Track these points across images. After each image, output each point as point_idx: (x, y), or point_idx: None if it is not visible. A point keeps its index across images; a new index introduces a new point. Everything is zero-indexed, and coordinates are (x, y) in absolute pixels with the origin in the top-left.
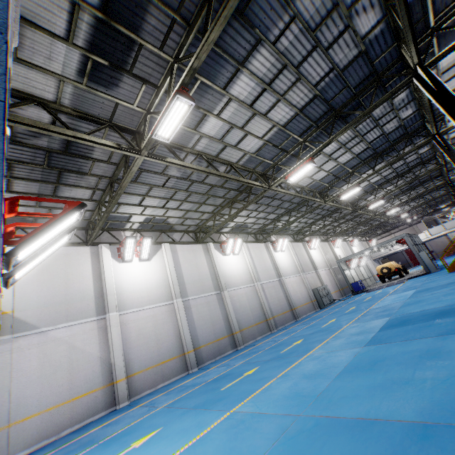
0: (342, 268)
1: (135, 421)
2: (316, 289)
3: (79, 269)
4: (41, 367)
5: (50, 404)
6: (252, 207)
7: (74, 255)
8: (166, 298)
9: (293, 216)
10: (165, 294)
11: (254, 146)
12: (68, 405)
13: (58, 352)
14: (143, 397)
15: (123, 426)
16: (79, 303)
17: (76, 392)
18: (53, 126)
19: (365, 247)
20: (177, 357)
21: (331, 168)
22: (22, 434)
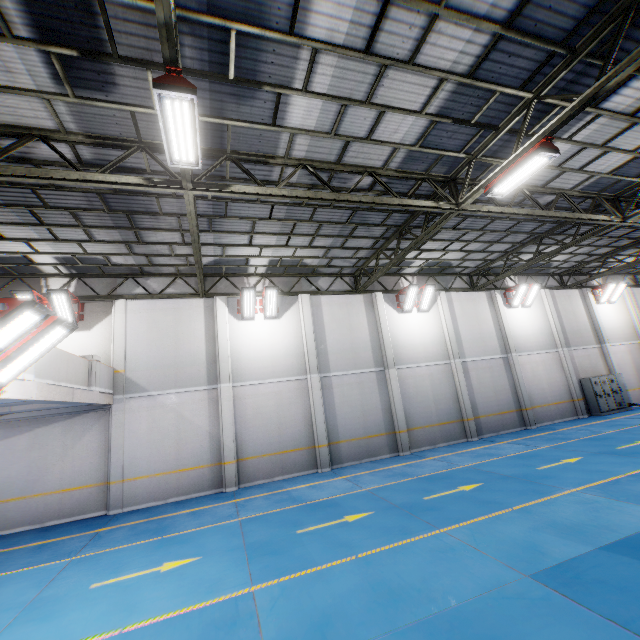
0: None
1: (206, 526)
2: (588, 381)
3: (191, 327)
4: (150, 432)
5: (158, 470)
6: (448, 236)
7: (185, 310)
8: (296, 372)
9: (551, 244)
10: (296, 366)
11: (409, 131)
12: (175, 475)
13: (166, 419)
14: (254, 487)
15: (194, 526)
16: (190, 368)
17: (183, 464)
18: (54, 170)
19: None
20: (304, 448)
21: None
22: (133, 491)
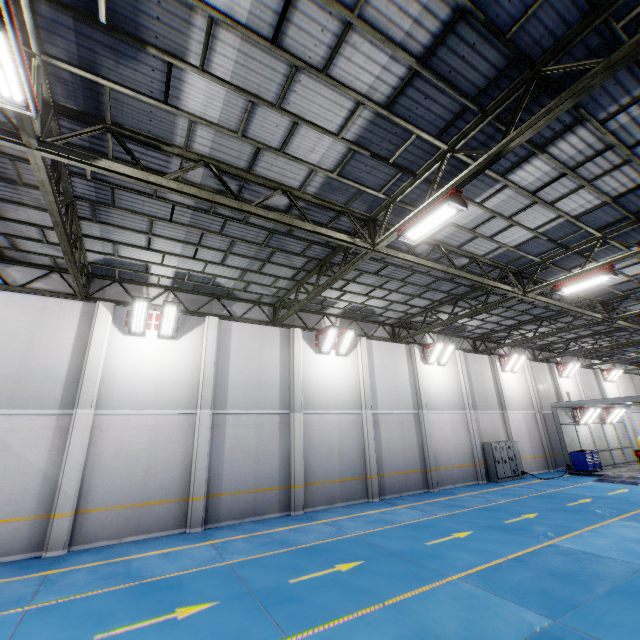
0: (559, 419)
1: None
2: (490, 445)
3: (56, 333)
4: None
5: None
6: (371, 281)
7: (54, 311)
8: (185, 404)
9: (466, 308)
10: (186, 397)
11: (327, 154)
12: None
13: None
14: (90, 550)
15: None
16: (39, 384)
17: None
18: None
19: (635, 386)
20: (174, 500)
21: (543, 222)
22: None
